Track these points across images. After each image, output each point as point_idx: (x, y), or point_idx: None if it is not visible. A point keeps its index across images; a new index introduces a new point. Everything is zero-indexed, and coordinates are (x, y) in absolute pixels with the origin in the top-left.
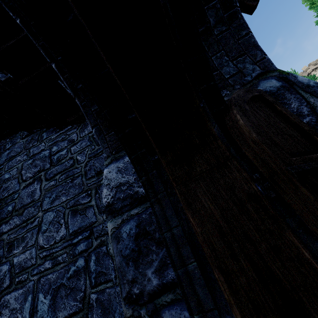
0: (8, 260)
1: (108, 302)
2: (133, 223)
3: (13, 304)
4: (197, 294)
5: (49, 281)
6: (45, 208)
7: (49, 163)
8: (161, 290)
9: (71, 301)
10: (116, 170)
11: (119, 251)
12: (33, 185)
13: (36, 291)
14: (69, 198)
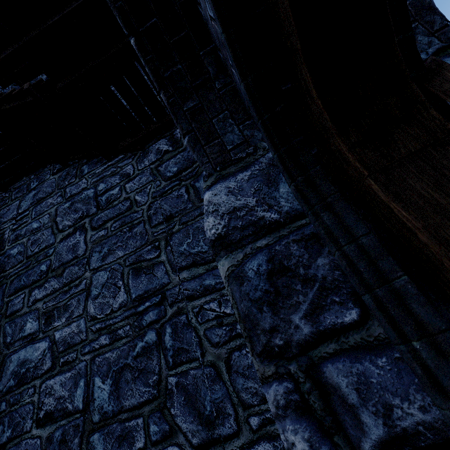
0: (47, 335)
1: (194, 387)
2: (263, 258)
3: (59, 392)
4: (414, 315)
5: (107, 362)
6: (94, 267)
7: (95, 206)
8: (318, 339)
9: (141, 386)
10: (225, 191)
11: (244, 295)
12: (74, 236)
13: (90, 375)
14: (128, 253)
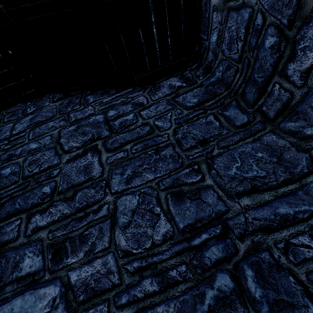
0: (56, 276)
1: None
2: None
3: None
4: None
5: None
6: (117, 190)
7: (107, 129)
8: None
9: None
10: None
11: None
12: (84, 157)
13: None
14: (161, 176)
